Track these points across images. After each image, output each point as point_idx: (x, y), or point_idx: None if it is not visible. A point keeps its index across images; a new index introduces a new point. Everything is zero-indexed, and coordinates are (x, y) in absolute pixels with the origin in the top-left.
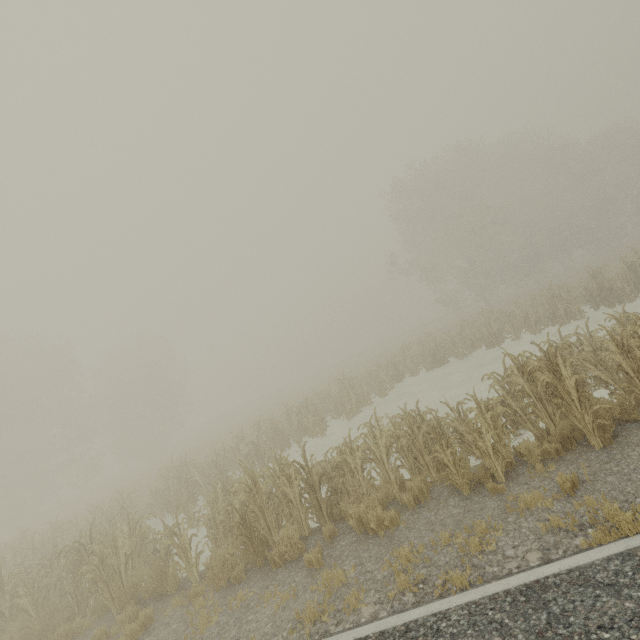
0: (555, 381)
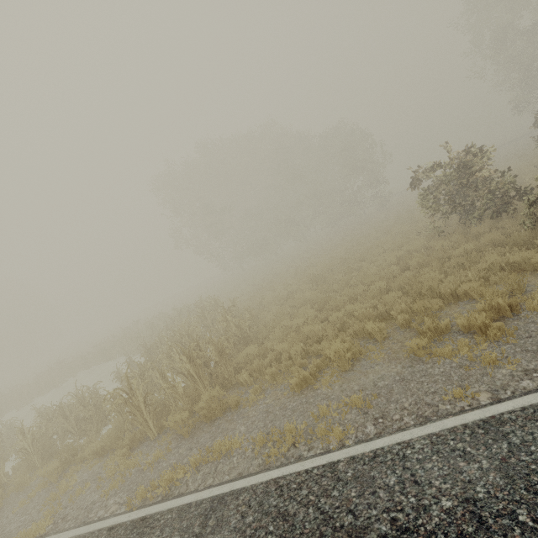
0: None
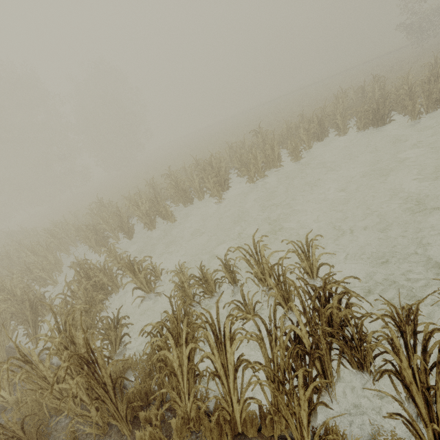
0: None
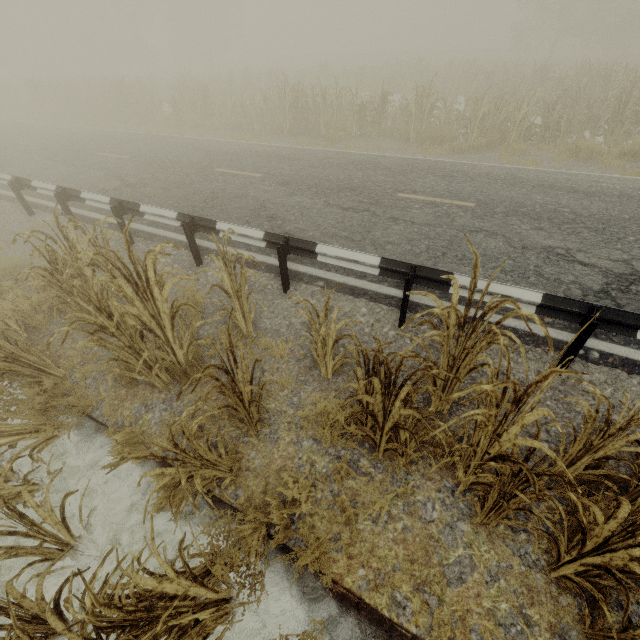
0: (280, 99)
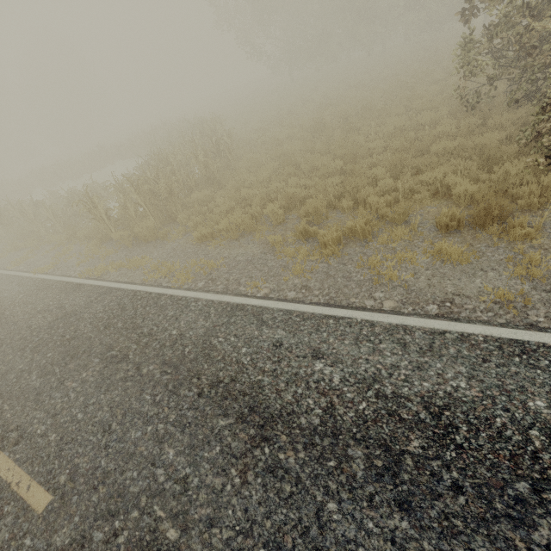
0: None
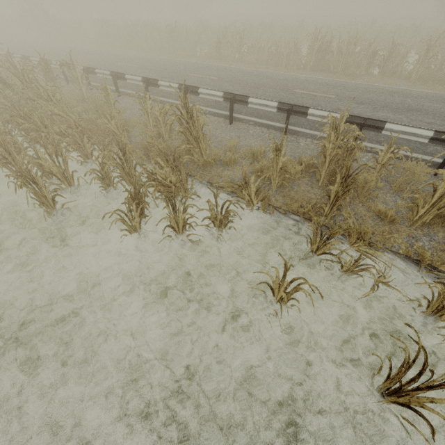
0: (312, 43)
